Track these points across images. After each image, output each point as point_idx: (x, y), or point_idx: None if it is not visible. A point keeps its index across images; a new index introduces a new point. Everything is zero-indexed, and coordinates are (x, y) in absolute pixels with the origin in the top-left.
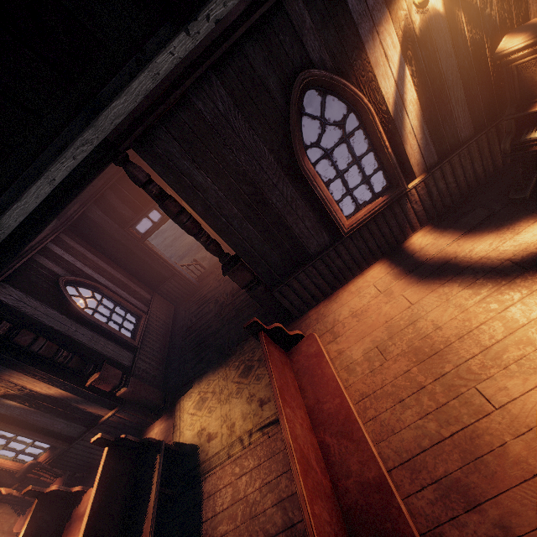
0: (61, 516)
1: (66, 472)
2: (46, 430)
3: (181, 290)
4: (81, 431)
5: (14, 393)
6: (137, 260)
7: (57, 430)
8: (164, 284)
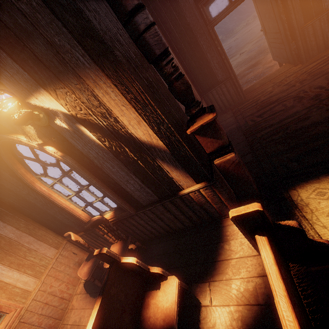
0: (135, 298)
1: (128, 238)
2: (117, 188)
3: (227, 100)
4: (151, 200)
5: (95, 121)
6: (197, 54)
7: (128, 190)
8: (213, 88)
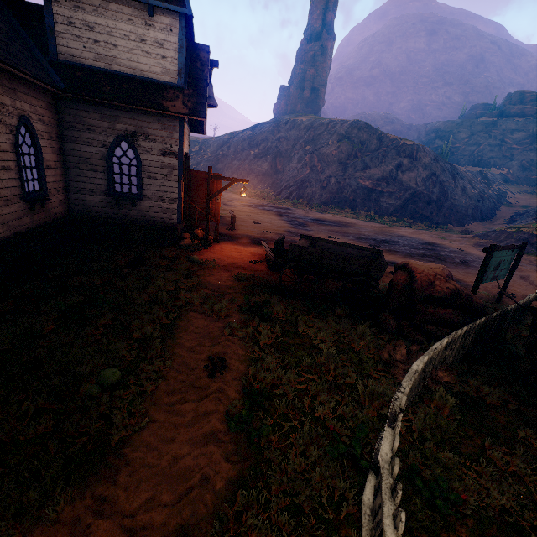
0: None
1: None
2: None
3: None
4: None
5: None
6: None
7: None
8: None
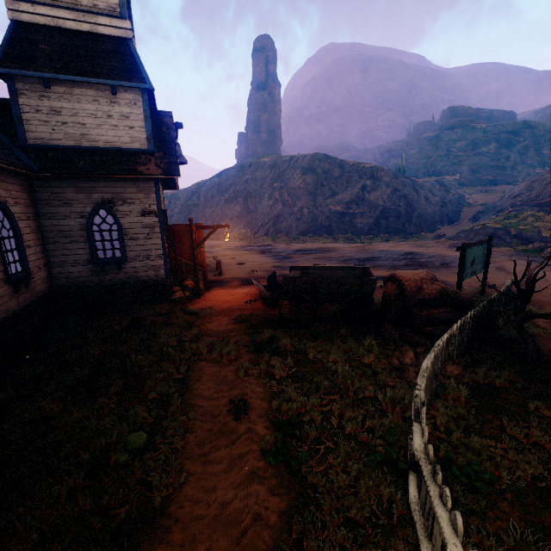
0: None
1: None
2: None
3: None
4: None
5: None
6: None
7: None
8: None
